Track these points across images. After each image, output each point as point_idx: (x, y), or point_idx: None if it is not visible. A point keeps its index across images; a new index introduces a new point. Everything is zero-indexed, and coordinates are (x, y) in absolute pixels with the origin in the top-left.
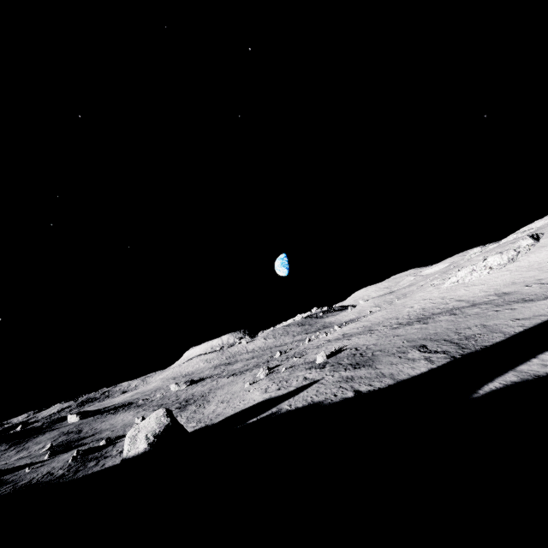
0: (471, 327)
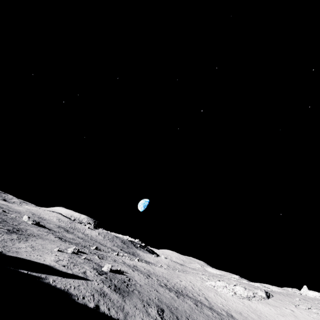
0: None
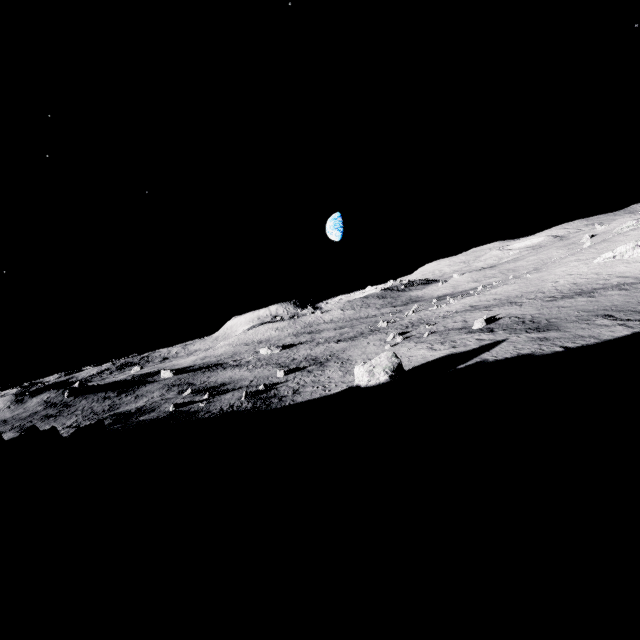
0: None
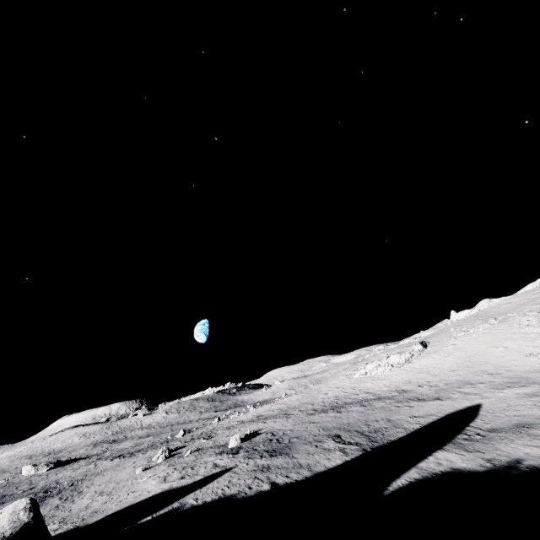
0: (378, 420)
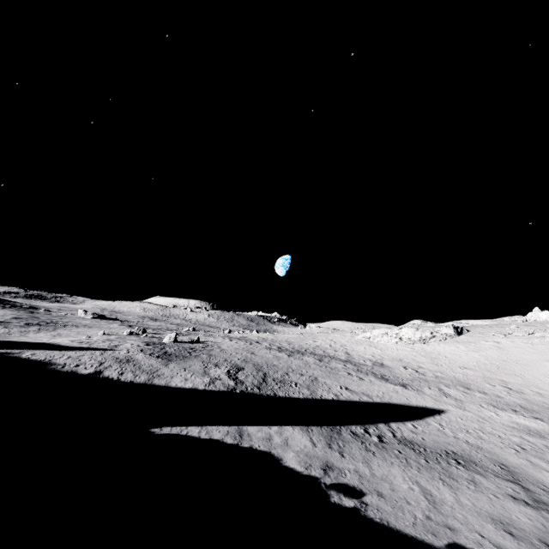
0: (305, 375)
